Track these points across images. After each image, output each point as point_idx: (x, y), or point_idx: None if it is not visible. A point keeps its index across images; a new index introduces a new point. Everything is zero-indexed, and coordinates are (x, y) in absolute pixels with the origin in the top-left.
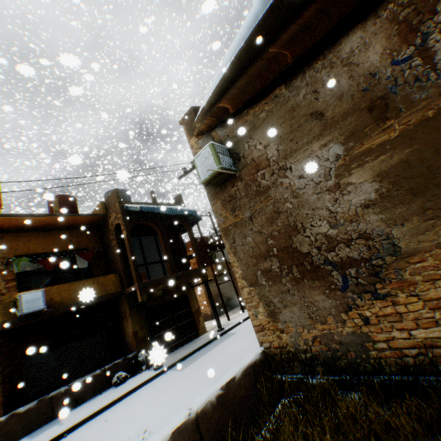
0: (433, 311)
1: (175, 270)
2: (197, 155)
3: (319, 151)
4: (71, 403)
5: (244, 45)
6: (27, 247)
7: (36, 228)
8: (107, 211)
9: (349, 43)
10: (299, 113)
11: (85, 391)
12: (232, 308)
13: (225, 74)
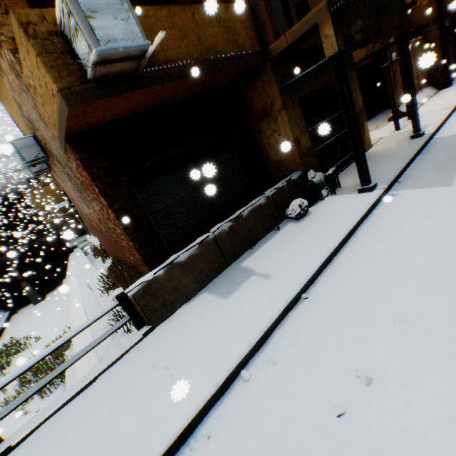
0: None
1: None
2: None
3: None
4: (241, 246)
5: None
6: None
7: None
8: None
9: None
10: None
11: (254, 229)
12: None
13: None
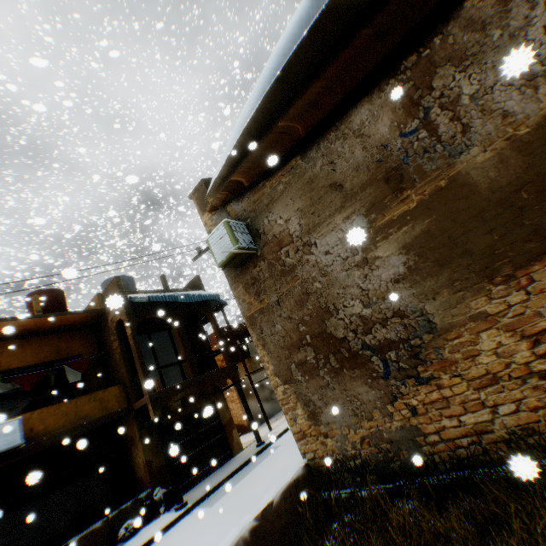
0: (478, 391)
1: (197, 372)
2: (210, 234)
3: (342, 224)
4: None
5: (253, 116)
6: None
7: (10, 335)
8: (106, 304)
9: (359, 114)
10: (318, 184)
11: None
12: (275, 413)
13: (236, 146)
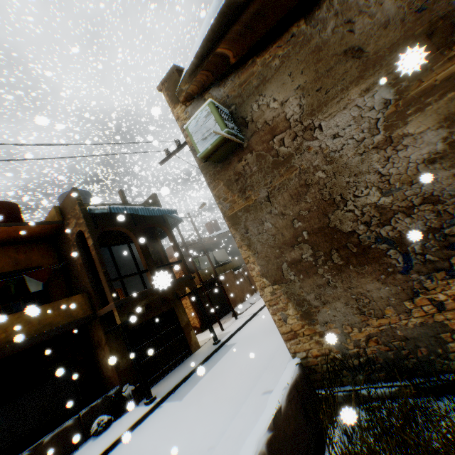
0: None
1: None
2: (191, 120)
3: (359, 99)
4: None
5: None
6: None
7: None
8: (65, 217)
9: None
10: (327, 53)
11: (55, 452)
12: (222, 316)
13: (221, 12)
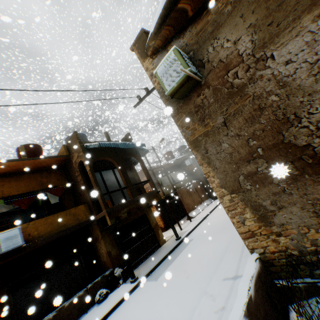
0: None
1: (135, 194)
2: (159, 66)
3: (311, 25)
4: None
5: None
6: (1, 191)
7: (7, 174)
8: (70, 152)
9: None
10: None
11: (72, 313)
12: (179, 220)
13: None
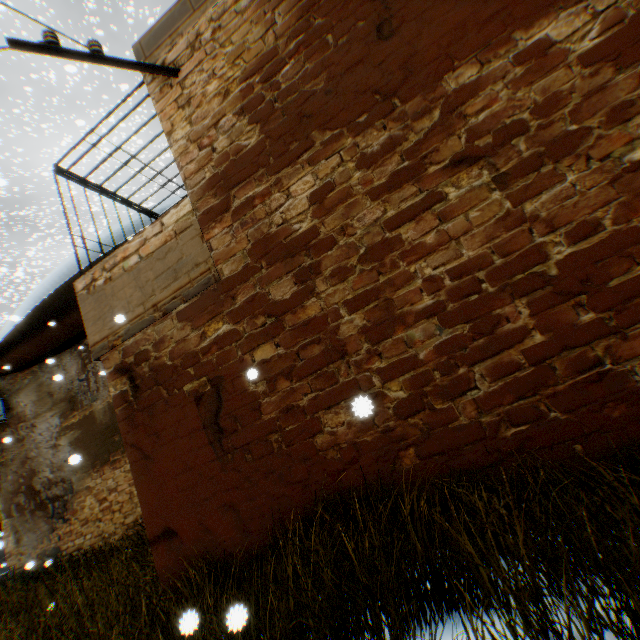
0: (83, 526)
1: None
2: None
3: (51, 419)
4: None
5: (11, 333)
6: None
7: None
8: None
9: (67, 357)
10: (45, 389)
11: None
12: None
13: (1, 345)
